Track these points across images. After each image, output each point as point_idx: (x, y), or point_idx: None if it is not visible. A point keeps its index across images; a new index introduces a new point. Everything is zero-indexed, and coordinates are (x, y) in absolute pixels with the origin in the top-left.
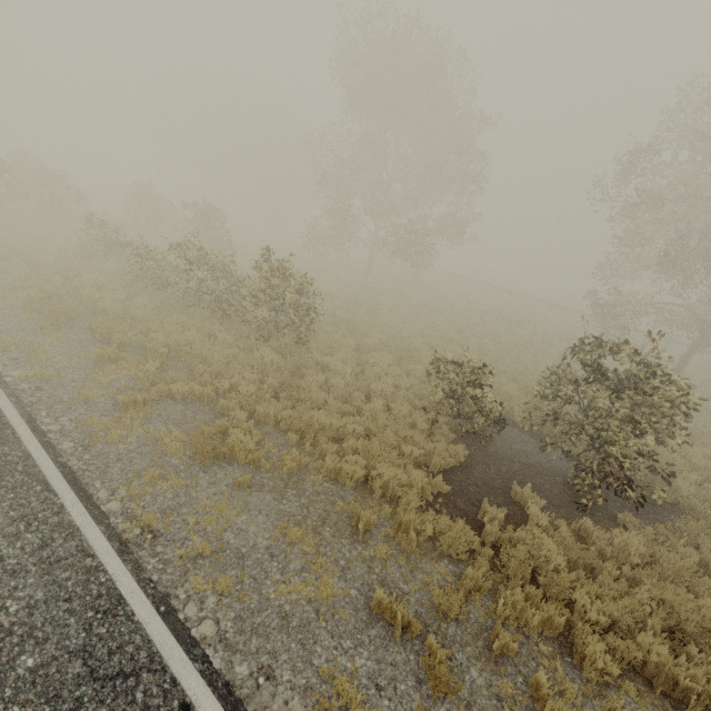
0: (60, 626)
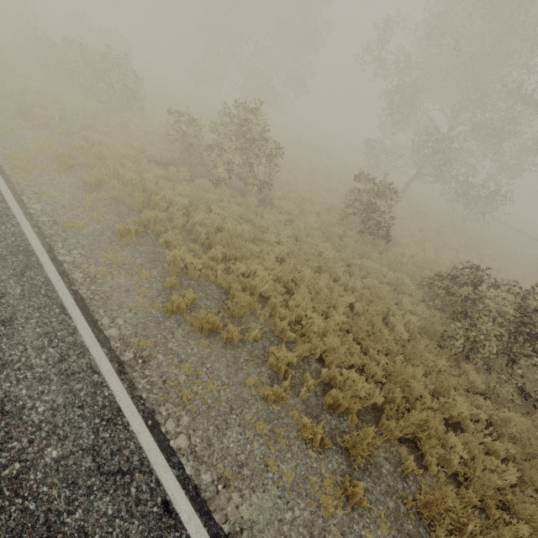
0: None
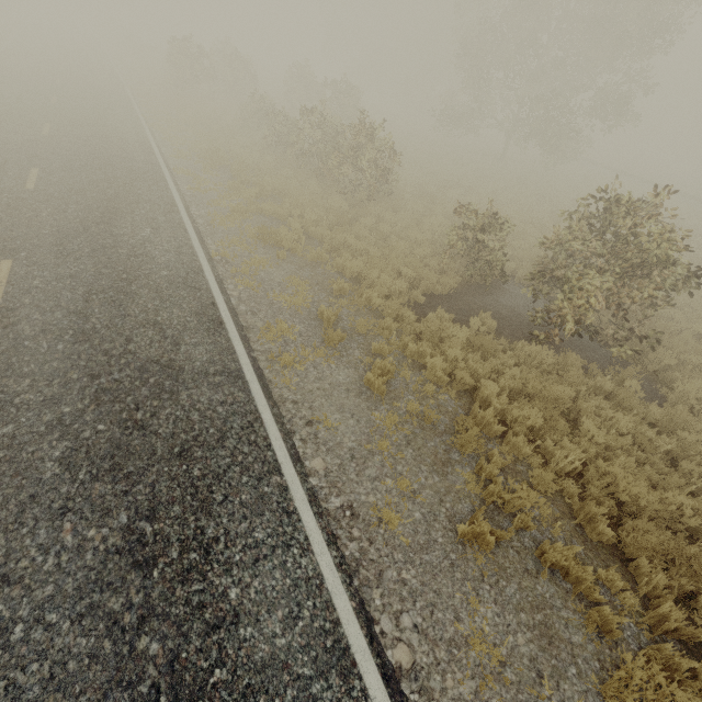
0: (178, 269)
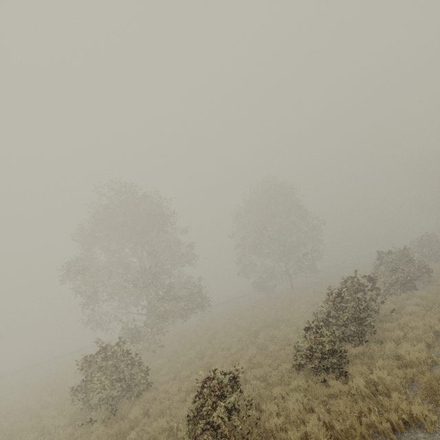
0: None
